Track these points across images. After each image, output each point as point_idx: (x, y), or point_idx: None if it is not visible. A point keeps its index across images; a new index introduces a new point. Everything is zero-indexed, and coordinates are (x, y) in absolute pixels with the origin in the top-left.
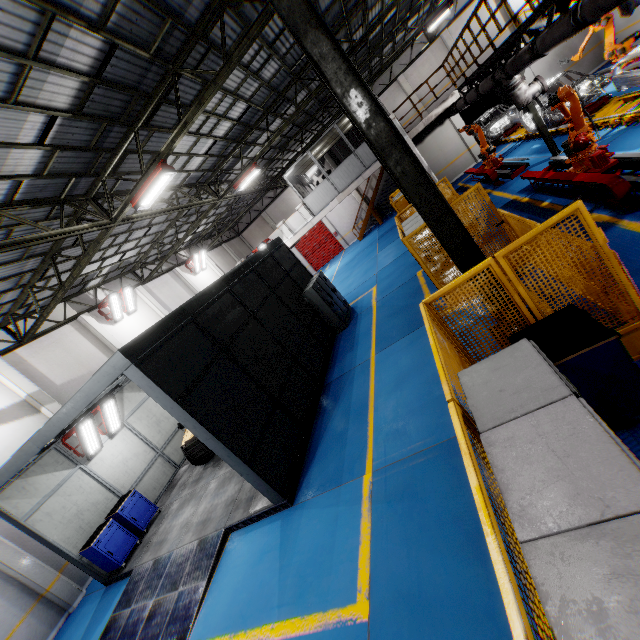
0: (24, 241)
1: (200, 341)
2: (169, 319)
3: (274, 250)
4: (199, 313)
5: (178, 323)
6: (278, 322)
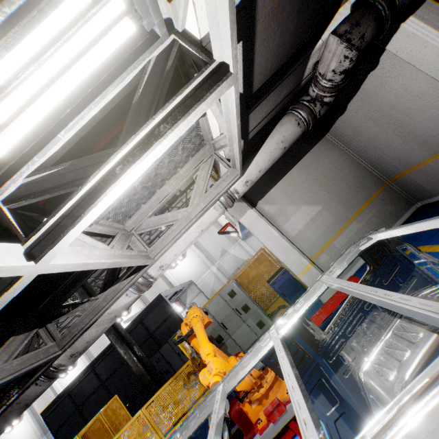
0: (65, 326)
1: (69, 405)
2: (58, 397)
3: (145, 315)
4: (71, 390)
5: (61, 398)
6: (120, 384)
